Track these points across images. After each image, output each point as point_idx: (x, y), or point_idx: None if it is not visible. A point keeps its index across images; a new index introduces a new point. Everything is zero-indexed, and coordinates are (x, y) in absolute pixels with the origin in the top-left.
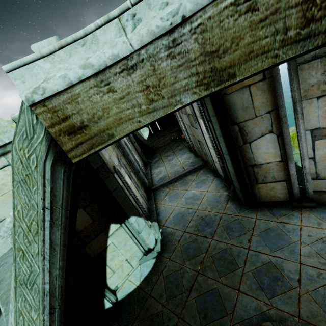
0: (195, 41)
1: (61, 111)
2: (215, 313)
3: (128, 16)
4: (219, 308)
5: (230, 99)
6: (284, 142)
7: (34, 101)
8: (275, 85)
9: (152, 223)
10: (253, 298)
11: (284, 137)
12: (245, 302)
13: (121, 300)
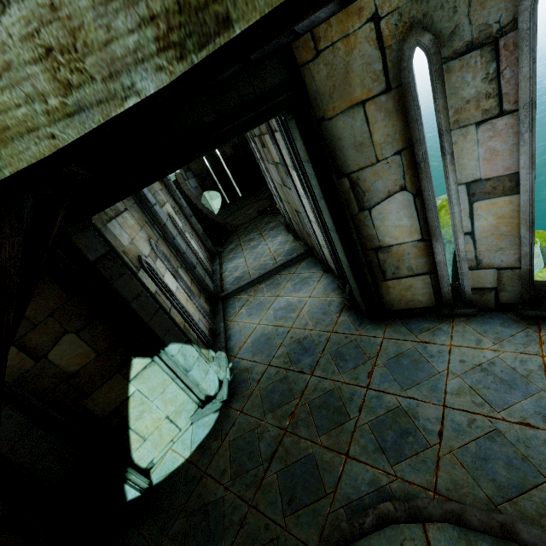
0: None
1: None
2: (307, 494)
3: None
4: (314, 486)
5: (332, 129)
6: (425, 206)
7: None
8: (406, 102)
9: (216, 354)
10: (368, 465)
11: (425, 198)
12: (355, 474)
13: (158, 484)
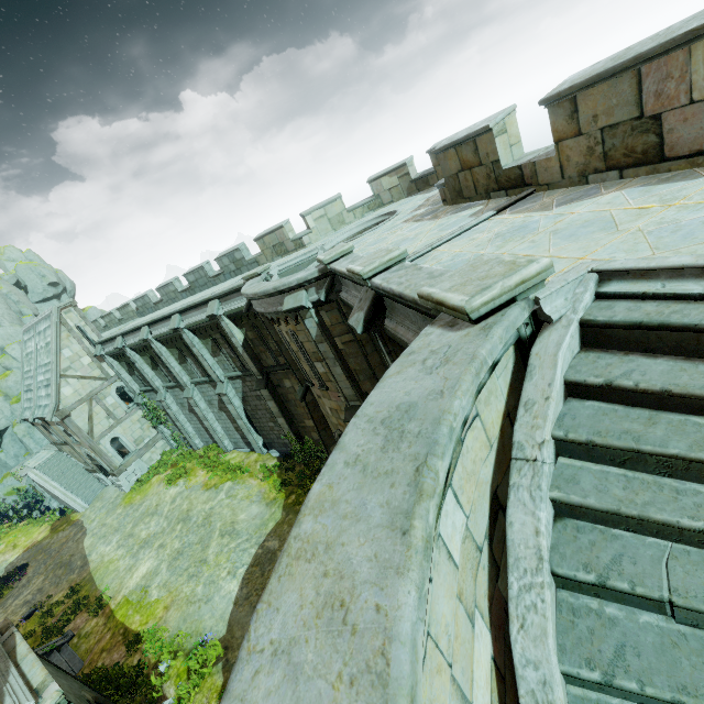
0: None
1: None
2: None
3: None
4: None
5: None
6: None
7: None
8: None
9: None
10: None
11: None
12: None
13: None
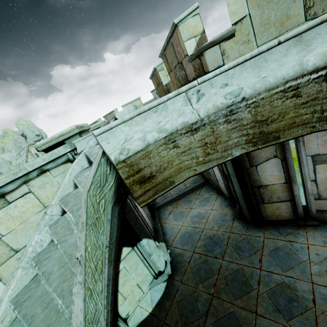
0: (249, 112)
1: (136, 165)
2: None
3: (193, 91)
4: None
5: None
6: (288, 166)
7: (120, 160)
8: None
9: (159, 244)
10: (271, 321)
11: (288, 162)
12: (264, 326)
13: None
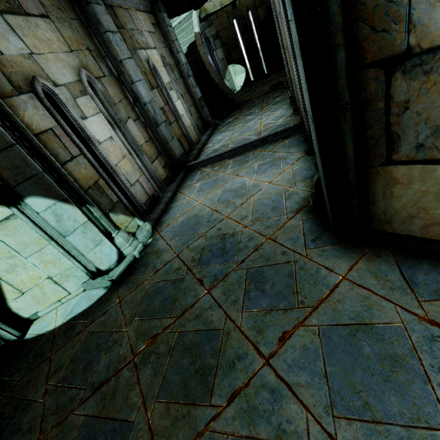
0: None
1: None
2: None
3: None
4: None
5: None
6: None
7: None
8: None
9: (143, 225)
10: None
11: None
12: None
13: (25, 341)
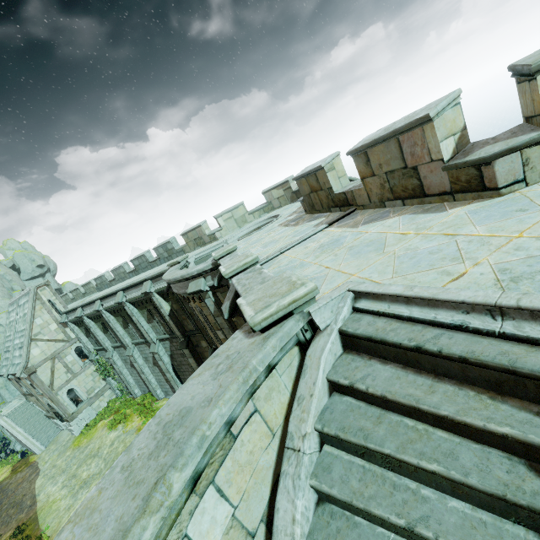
0: None
1: None
2: None
3: None
4: None
5: None
6: None
7: None
8: None
9: None
10: None
11: None
12: None
13: None
